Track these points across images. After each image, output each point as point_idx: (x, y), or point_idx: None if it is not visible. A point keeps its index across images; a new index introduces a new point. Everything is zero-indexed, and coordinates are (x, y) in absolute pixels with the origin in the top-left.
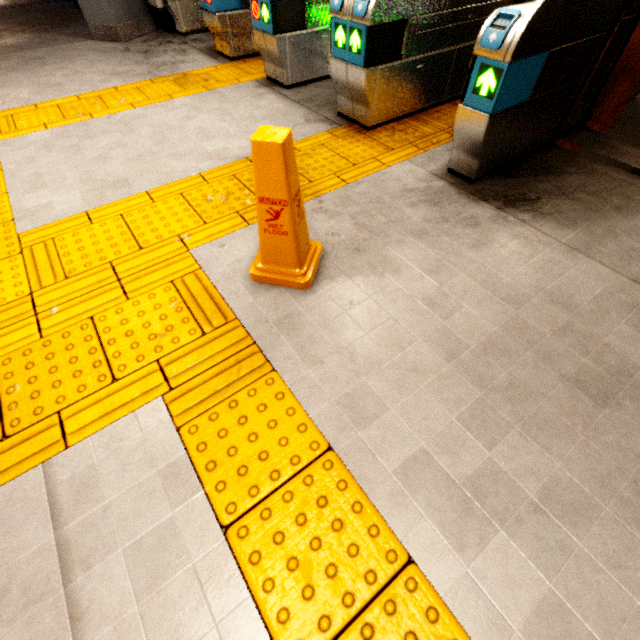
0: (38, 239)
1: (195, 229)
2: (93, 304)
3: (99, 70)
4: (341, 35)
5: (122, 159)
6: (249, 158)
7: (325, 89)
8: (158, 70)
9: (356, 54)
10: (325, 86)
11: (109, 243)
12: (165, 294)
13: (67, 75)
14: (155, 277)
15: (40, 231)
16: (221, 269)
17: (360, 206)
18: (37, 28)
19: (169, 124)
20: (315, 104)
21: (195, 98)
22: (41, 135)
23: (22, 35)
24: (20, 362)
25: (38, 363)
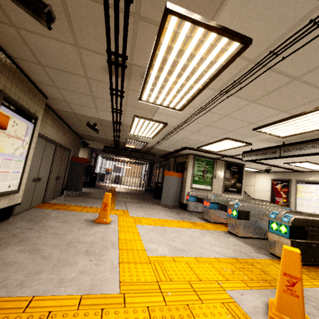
0: (155, 260)
1: (223, 281)
2: (186, 298)
3: (164, 214)
4: (274, 225)
5: (180, 242)
6: (235, 258)
7: (257, 242)
8: (184, 218)
9: (284, 233)
10: (256, 241)
11: (185, 272)
12: (221, 308)
13: (154, 212)
14: (212, 297)
15: (156, 257)
16: (247, 307)
17: (316, 303)
18: (143, 199)
19: (194, 236)
20: (256, 246)
21: (201, 230)
22: (149, 226)
23: (139, 200)
24: (159, 313)
25: (167, 318)
